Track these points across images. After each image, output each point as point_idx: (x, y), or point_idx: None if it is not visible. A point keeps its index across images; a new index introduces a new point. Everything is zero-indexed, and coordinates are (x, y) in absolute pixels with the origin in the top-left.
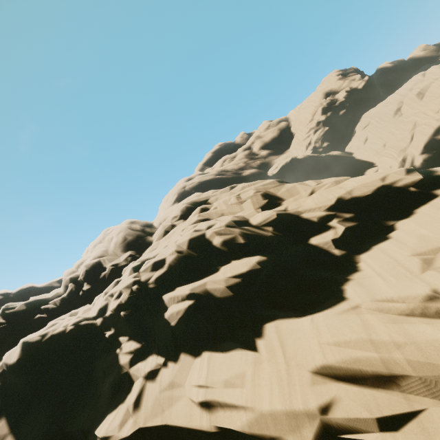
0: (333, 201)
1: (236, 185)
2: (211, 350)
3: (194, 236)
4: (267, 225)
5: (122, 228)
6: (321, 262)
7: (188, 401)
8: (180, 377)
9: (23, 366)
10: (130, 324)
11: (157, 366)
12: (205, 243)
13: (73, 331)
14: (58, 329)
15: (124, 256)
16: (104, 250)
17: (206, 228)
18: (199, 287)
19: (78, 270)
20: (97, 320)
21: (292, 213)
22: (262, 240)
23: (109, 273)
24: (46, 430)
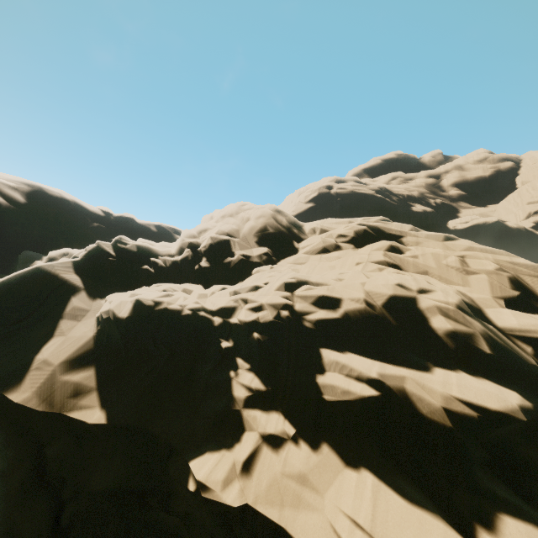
0: None
1: (456, 239)
2: (378, 476)
3: (399, 294)
4: (523, 340)
5: (264, 213)
6: None
7: (326, 525)
8: (318, 478)
9: (130, 327)
10: (258, 352)
11: (283, 434)
12: (413, 314)
13: (188, 317)
14: (173, 305)
15: (259, 250)
16: (236, 229)
17: (417, 290)
18: (393, 378)
19: (200, 237)
20: (216, 318)
21: None
22: (520, 366)
23: (236, 263)
24: (132, 414)
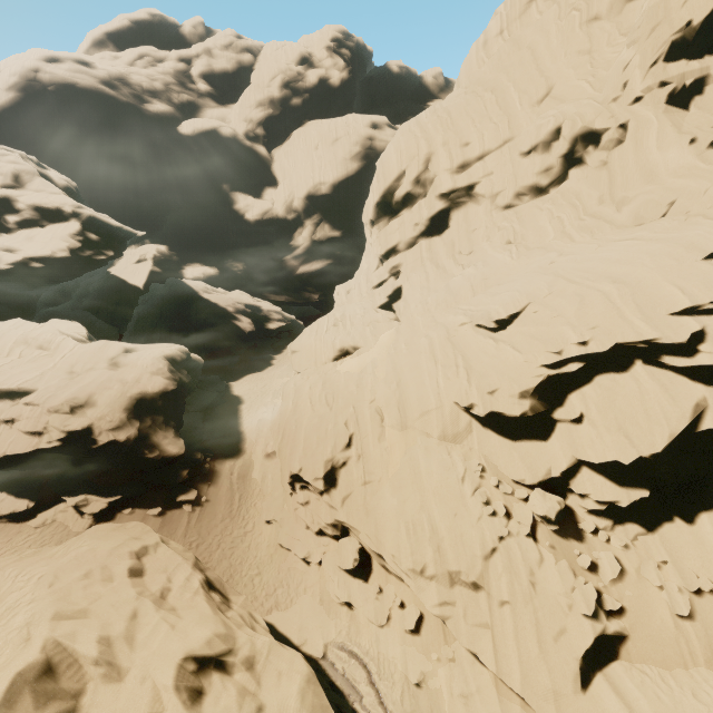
0: (31, 202)
1: (9, 154)
2: None
3: None
4: None
5: None
6: (1, 227)
7: None
8: None
9: None
10: None
11: None
12: None
13: None
14: None
15: None
16: None
17: None
18: None
19: None
20: None
21: (12, 198)
22: None
23: None
24: None
